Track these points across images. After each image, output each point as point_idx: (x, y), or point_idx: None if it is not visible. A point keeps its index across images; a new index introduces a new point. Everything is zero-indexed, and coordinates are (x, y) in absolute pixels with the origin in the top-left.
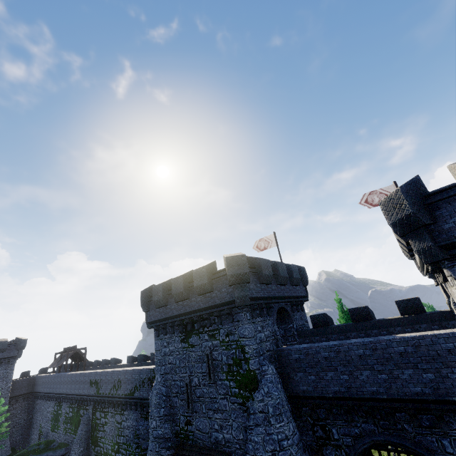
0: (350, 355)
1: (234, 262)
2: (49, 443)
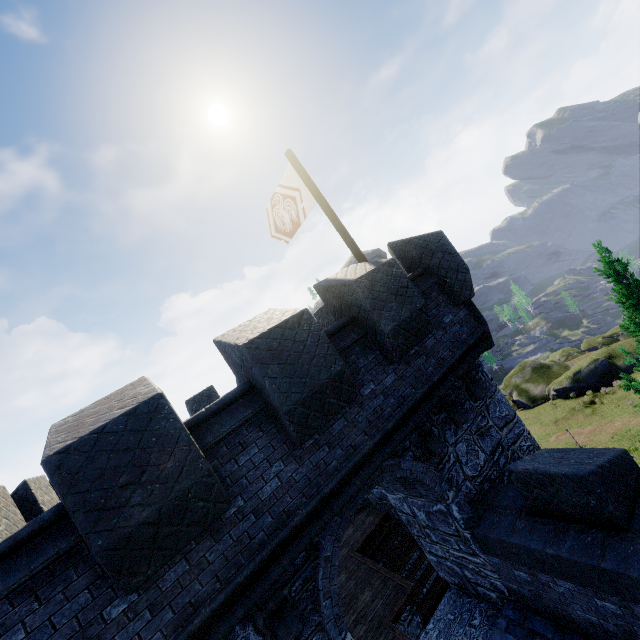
0: None
1: None
2: None
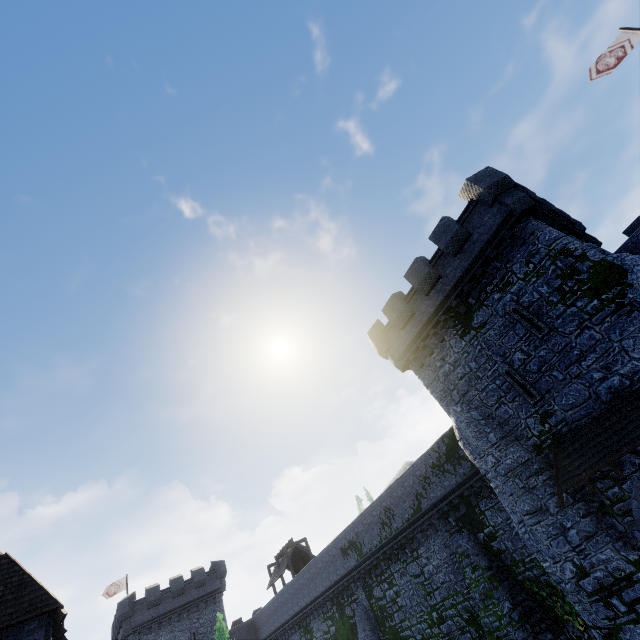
0: None
1: (480, 177)
2: None
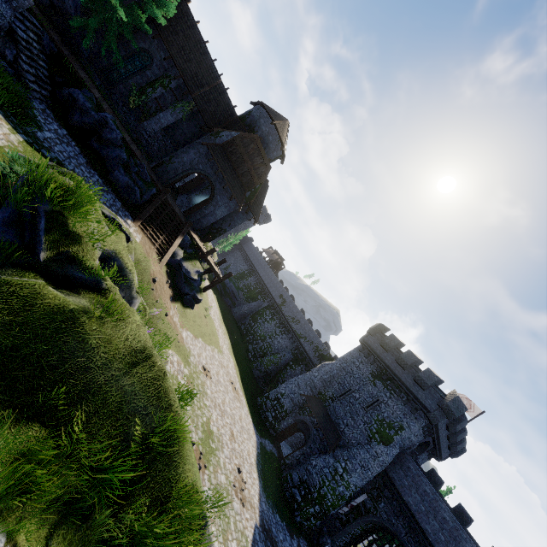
0: (439, 510)
1: (457, 403)
2: (239, 288)
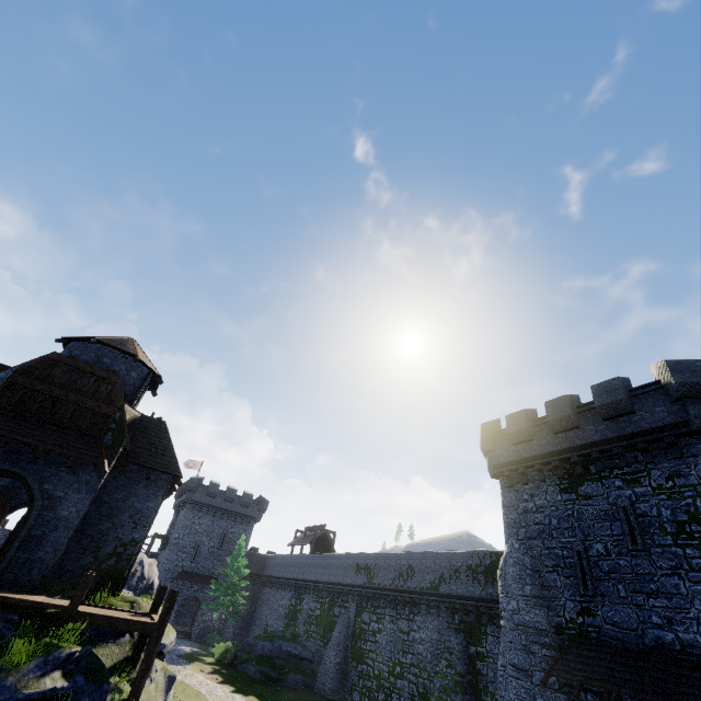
0: None
1: (681, 367)
2: (296, 634)
